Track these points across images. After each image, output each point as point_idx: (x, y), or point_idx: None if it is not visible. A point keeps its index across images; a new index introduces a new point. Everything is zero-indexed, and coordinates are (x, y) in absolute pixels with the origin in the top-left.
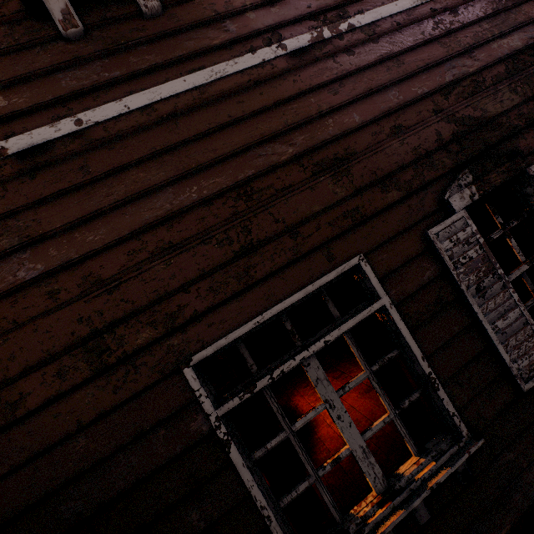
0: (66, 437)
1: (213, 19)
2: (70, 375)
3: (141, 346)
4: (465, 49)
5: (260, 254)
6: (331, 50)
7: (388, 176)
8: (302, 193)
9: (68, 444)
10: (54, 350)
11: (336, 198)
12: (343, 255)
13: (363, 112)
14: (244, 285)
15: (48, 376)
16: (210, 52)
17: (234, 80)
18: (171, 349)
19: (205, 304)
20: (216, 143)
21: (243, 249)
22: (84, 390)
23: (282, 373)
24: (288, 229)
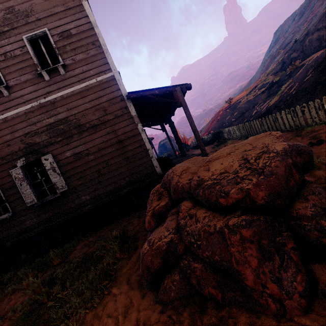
0: None
1: None
2: None
3: None
4: (33, 123)
5: None
6: None
7: (4, 157)
8: None
9: None
10: None
11: None
12: None
13: None
14: None
15: None
16: None
17: None
18: None
19: None
20: None
21: None
22: None
23: None
24: None
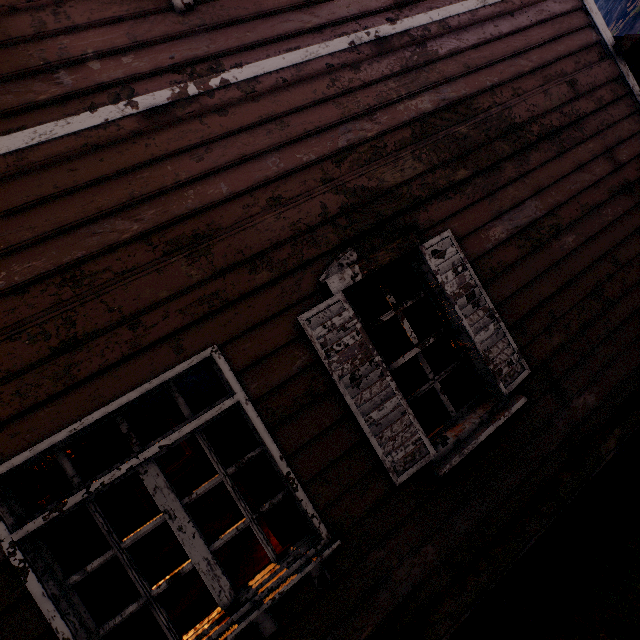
0: None
1: (41, 69)
2: None
3: None
4: (364, 111)
5: (88, 349)
6: (197, 109)
7: (260, 255)
8: (147, 276)
9: None
10: None
11: (191, 282)
12: (195, 347)
13: (233, 181)
14: (62, 387)
15: None
16: (36, 109)
17: (66, 143)
18: None
19: (8, 411)
20: (36, 220)
21: (63, 344)
22: None
23: (102, 485)
24: (126, 318)
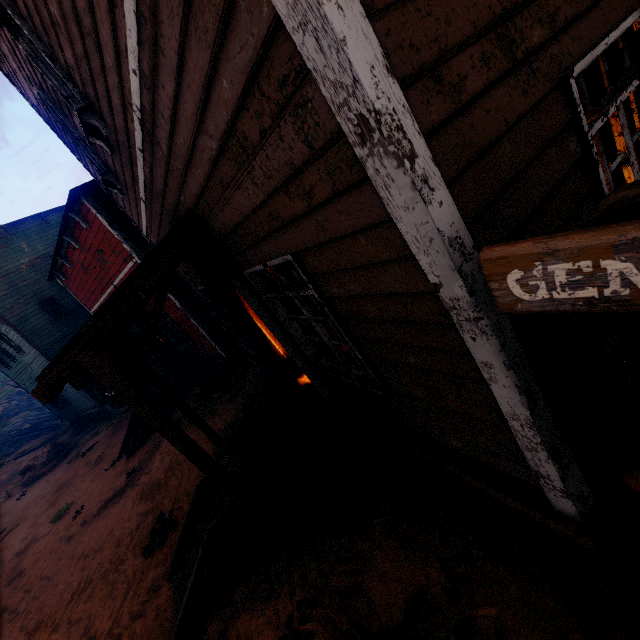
0: (497, 139)
1: None
2: (492, 64)
3: (537, 46)
4: None
5: None
6: None
7: None
8: None
9: (498, 148)
10: (478, 26)
11: None
12: None
13: None
14: (592, 0)
15: (475, 61)
16: None
17: None
18: (553, 58)
19: (571, 12)
20: None
21: None
22: (501, 88)
23: (620, 103)
24: None
